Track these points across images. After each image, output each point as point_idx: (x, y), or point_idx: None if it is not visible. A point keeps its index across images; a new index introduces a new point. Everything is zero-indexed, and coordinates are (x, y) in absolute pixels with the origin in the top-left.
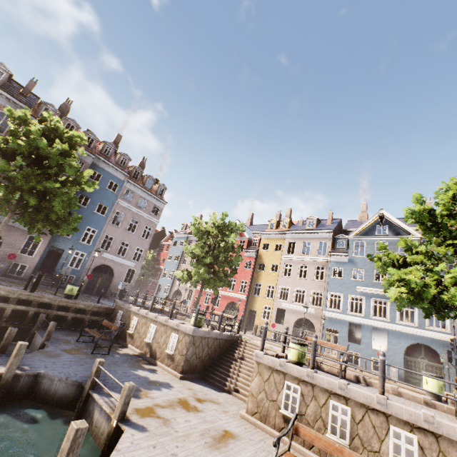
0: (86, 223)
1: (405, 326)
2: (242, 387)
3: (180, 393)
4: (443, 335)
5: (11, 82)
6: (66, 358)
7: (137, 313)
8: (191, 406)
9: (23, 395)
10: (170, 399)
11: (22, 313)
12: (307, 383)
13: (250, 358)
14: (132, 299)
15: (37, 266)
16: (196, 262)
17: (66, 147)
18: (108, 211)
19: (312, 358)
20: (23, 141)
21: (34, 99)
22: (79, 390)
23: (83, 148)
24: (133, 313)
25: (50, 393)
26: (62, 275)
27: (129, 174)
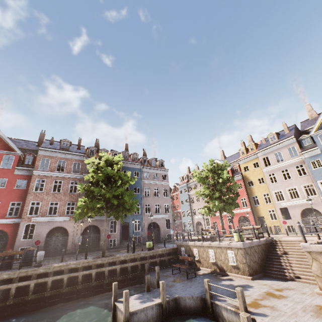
0: None
1: None
2: (300, 273)
3: (261, 289)
4: None
5: (71, 145)
6: (178, 285)
7: (194, 246)
8: (277, 295)
9: (175, 313)
10: (259, 294)
11: (134, 266)
12: None
13: (291, 251)
14: None
15: (120, 237)
16: (209, 199)
17: (119, 166)
18: (140, 190)
19: None
20: (99, 173)
21: (83, 148)
22: (202, 302)
23: (121, 162)
24: (191, 246)
25: (187, 308)
26: (134, 237)
27: (142, 163)
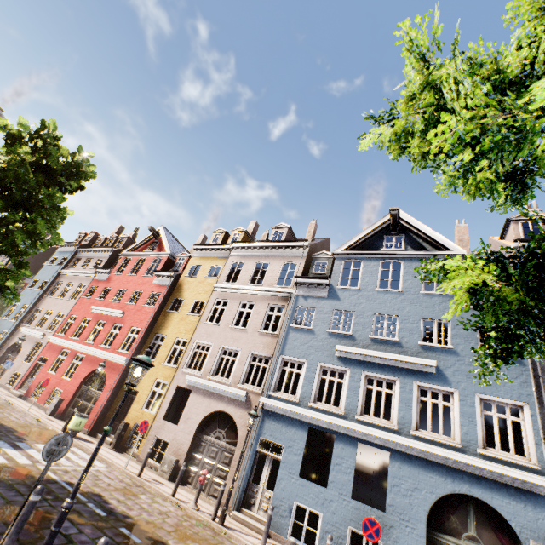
0: None
1: (432, 445)
2: None
3: None
4: (525, 474)
5: None
6: None
7: None
8: None
9: None
10: None
11: None
12: None
13: None
14: None
15: None
16: None
17: None
18: None
19: None
20: None
21: None
22: None
23: None
24: None
25: None
26: None
27: None
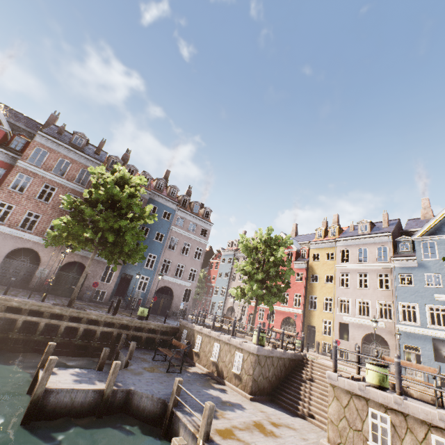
0: (147, 250)
1: None
2: (317, 412)
3: (253, 416)
4: None
5: (88, 145)
6: (147, 376)
7: (200, 332)
8: (267, 430)
9: (120, 410)
10: (245, 421)
11: (108, 334)
12: (396, 412)
13: (320, 380)
14: (189, 317)
15: (113, 291)
16: (247, 279)
17: (133, 190)
18: (164, 238)
19: (397, 382)
20: (102, 191)
21: (104, 155)
22: (163, 408)
23: (143, 188)
24: (196, 332)
25: (140, 409)
26: (132, 298)
27: (179, 203)
